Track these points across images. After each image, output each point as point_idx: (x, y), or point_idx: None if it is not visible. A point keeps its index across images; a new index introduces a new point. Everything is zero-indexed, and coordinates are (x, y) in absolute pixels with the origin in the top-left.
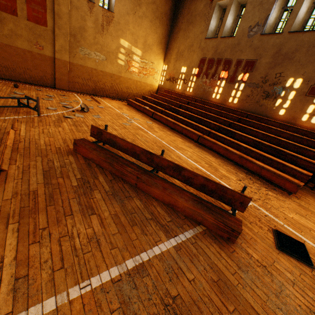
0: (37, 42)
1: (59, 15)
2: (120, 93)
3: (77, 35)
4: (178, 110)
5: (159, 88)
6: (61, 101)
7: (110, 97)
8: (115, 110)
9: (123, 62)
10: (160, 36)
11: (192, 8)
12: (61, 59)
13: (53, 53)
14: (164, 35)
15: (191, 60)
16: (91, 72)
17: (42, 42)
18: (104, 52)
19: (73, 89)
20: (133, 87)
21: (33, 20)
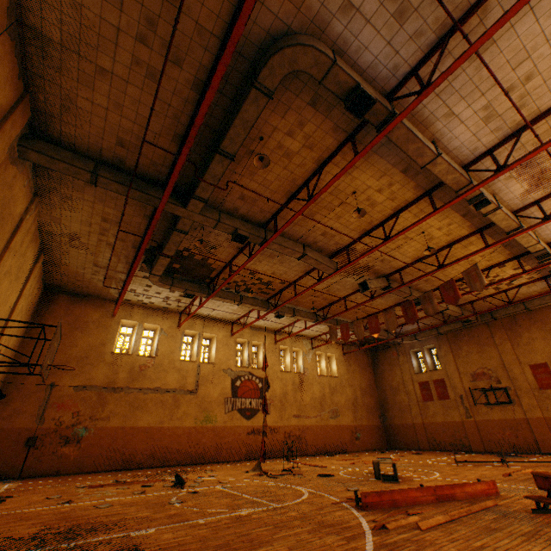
0: None
1: None
2: None
3: None
4: None
5: None
6: None
7: None
8: None
9: None
10: None
11: None
12: None
13: None
14: None
15: None
16: None
17: None
18: None
19: None
20: None
21: None
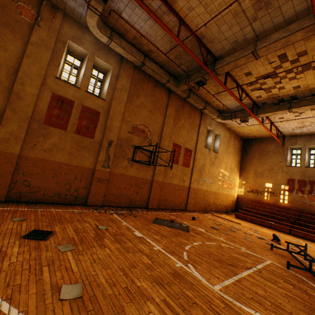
0: (183, 177)
1: (196, 160)
2: (217, 205)
3: (201, 169)
4: (308, 225)
5: (238, 197)
6: (238, 230)
7: (212, 210)
8: (260, 229)
9: (220, 182)
10: (237, 161)
11: (262, 146)
12: (192, 187)
13: (189, 184)
14: (238, 160)
15: (276, 179)
16: (204, 192)
17: (185, 177)
18: (212, 177)
19: (194, 208)
20: (224, 199)
21: (184, 165)
